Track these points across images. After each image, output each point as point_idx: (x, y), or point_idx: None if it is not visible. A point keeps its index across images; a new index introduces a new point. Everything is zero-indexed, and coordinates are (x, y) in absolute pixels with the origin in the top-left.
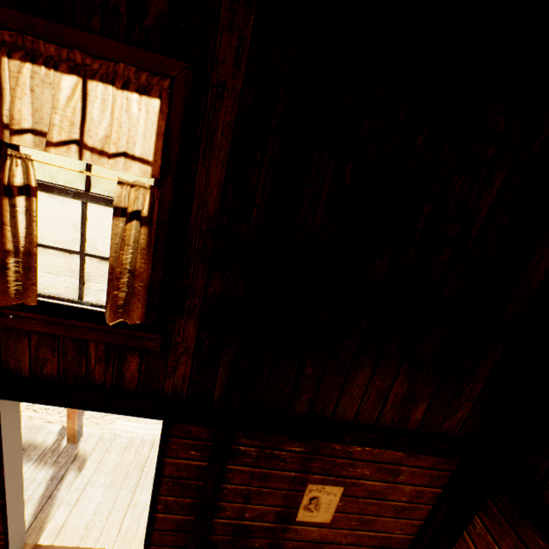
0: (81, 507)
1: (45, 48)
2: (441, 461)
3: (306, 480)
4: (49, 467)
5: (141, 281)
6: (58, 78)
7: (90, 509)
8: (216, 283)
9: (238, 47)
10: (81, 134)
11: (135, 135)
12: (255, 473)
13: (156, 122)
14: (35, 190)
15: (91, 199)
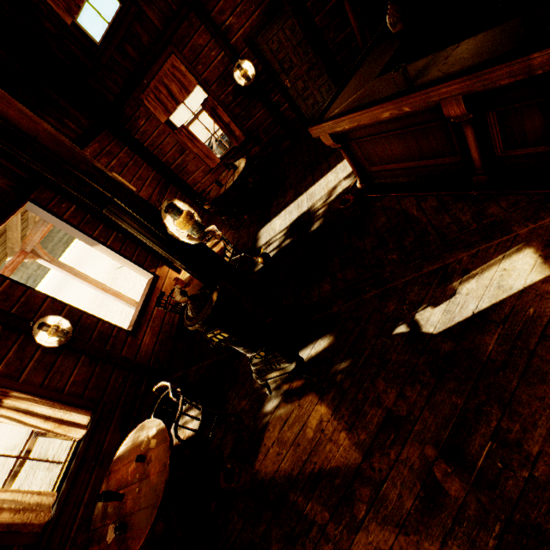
0: None
1: None
2: (108, 137)
3: None
4: None
5: None
6: None
7: None
8: None
9: None
10: None
11: None
12: None
13: None
14: None
15: None
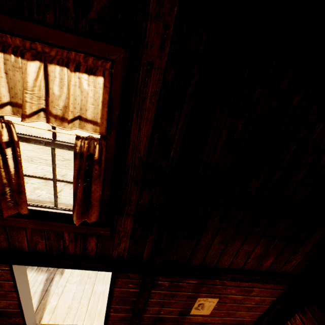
0: (64, 296)
1: (12, 40)
2: (278, 285)
3: (197, 296)
4: (44, 273)
5: (95, 198)
6: (25, 64)
7: (70, 297)
8: (145, 196)
9: (163, 34)
10: (46, 104)
11: (86, 103)
12: (167, 293)
13: (101, 95)
14: (18, 143)
15: (57, 146)
